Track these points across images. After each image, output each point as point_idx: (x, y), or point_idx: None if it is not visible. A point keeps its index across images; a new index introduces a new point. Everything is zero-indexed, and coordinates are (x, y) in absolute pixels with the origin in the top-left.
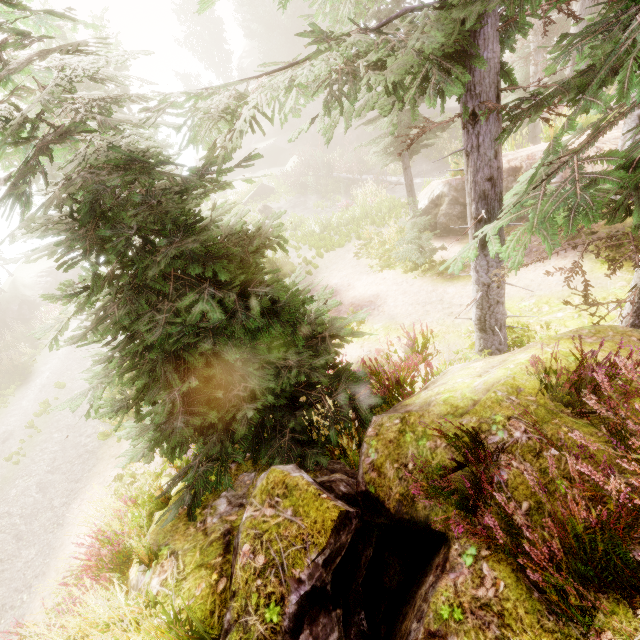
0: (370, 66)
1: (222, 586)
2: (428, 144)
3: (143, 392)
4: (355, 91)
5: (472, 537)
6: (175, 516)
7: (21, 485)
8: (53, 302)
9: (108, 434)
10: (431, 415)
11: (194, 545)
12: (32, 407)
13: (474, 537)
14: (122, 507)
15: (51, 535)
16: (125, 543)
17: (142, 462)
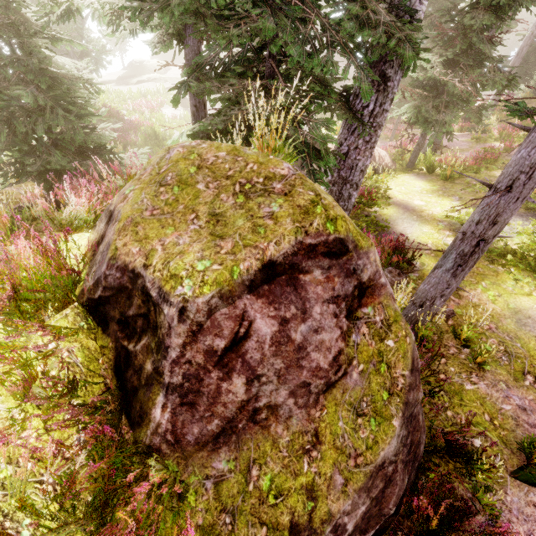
0: (128, 18)
1: None
2: None
3: None
4: (120, 25)
5: None
6: None
7: None
8: None
9: None
10: None
11: None
12: None
13: None
14: None
15: None
16: None
17: None
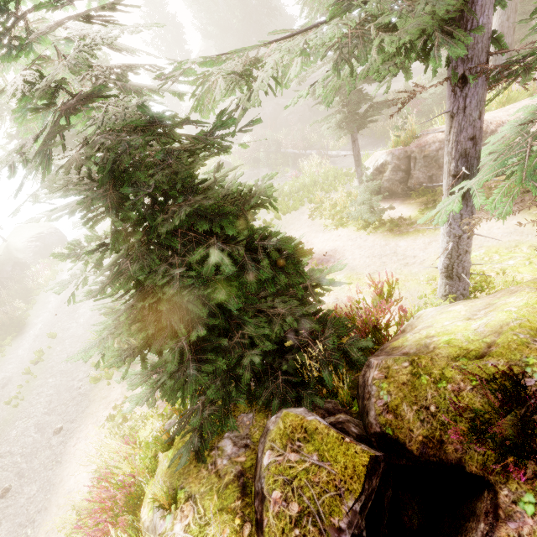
0: (381, 29)
1: (247, 531)
2: (373, 120)
3: (148, 341)
4: (365, 53)
5: (523, 483)
6: (187, 459)
7: (21, 426)
8: (62, 260)
9: (98, 378)
10: (440, 357)
11: (210, 488)
12: (27, 355)
13: (525, 483)
14: (127, 449)
15: (50, 472)
16: (136, 485)
17: (146, 406)
